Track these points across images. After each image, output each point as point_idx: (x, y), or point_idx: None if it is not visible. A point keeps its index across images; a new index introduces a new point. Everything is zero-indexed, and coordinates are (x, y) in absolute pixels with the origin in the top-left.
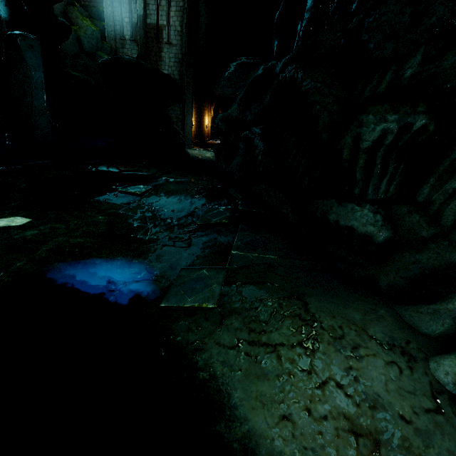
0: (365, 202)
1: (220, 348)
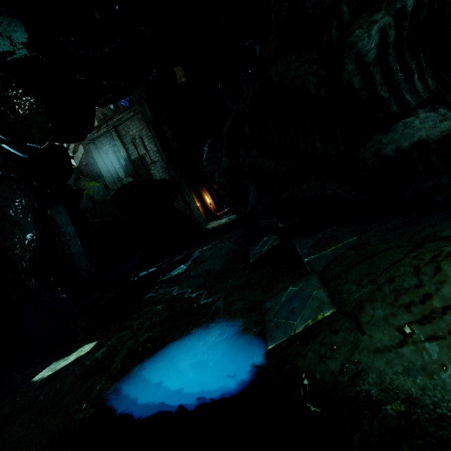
0: (413, 110)
1: (384, 354)
